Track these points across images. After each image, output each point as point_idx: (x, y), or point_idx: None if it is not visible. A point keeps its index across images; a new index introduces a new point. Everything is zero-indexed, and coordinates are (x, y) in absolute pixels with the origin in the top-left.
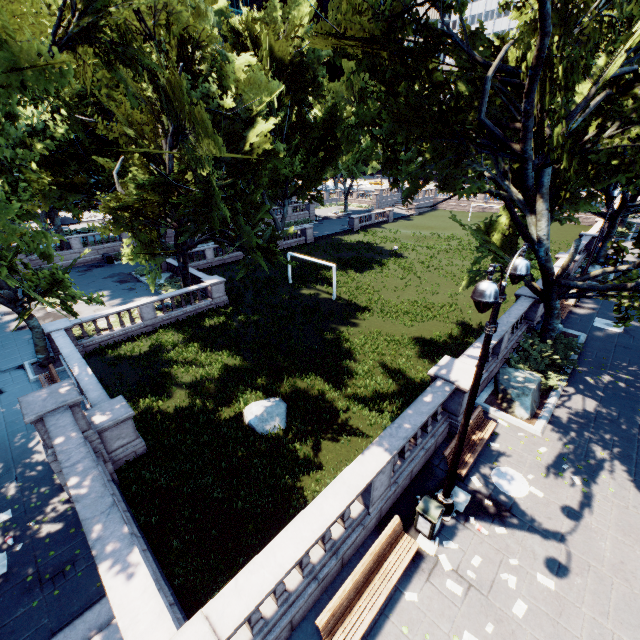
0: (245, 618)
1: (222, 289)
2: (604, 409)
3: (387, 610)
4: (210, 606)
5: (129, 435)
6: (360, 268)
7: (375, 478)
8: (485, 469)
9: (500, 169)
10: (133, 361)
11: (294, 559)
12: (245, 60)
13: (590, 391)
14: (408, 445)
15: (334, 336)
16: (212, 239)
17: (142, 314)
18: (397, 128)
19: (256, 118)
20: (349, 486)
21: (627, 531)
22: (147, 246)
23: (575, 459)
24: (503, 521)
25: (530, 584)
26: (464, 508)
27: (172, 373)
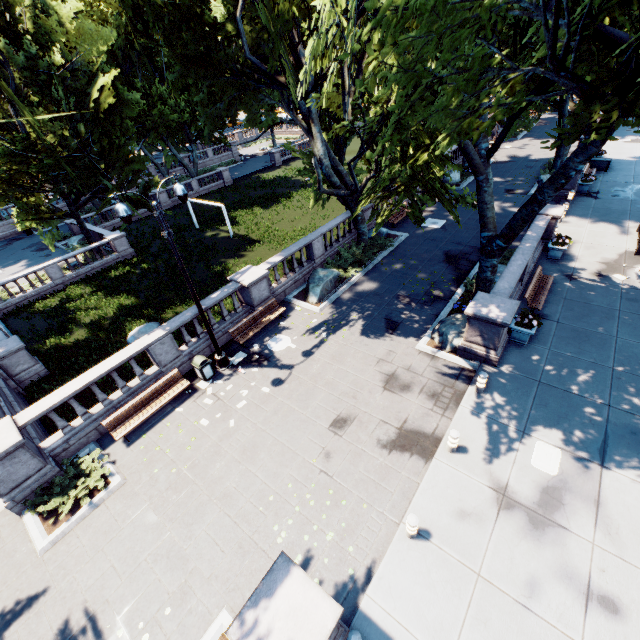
0: (37, 416)
1: (125, 242)
2: (379, 288)
3: (163, 418)
4: (19, 415)
5: (28, 362)
6: (267, 204)
7: (152, 347)
8: (267, 339)
9: (286, 99)
10: (45, 314)
11: (75, 389)
12: (72, 8)
13: (378, 277)
14: (201, 329)
15: (220, 268)
16: (95, 197)
17: (49, 275)
18: (187, 74)
19: (97, 71)
20: (128, 352)
21: (336, 357)
22: (27, 212)
23: (333, 323)
24: (260, 365)
25: (256, 392)
26: (239, 362)
27: (77, 318)
